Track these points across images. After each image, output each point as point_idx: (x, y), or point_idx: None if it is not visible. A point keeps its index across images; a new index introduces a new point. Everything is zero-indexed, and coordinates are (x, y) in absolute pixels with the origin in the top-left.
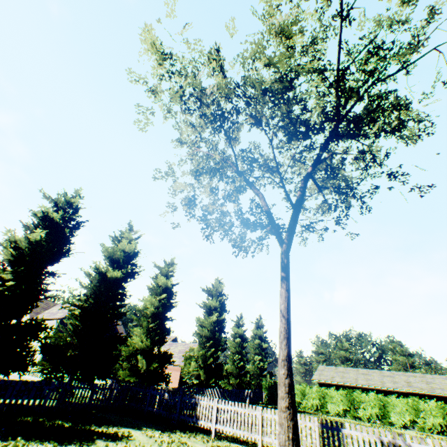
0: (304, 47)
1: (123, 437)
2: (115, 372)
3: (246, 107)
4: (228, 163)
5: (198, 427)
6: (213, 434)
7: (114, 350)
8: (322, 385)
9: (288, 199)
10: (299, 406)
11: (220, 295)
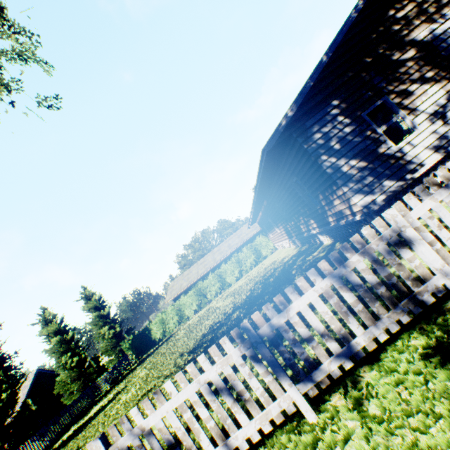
0: None
1: None
2: None
3: None
4: None
5: None
6: None
7: None
8: (177, 299)
9: None
10: (166, 334)
11: None
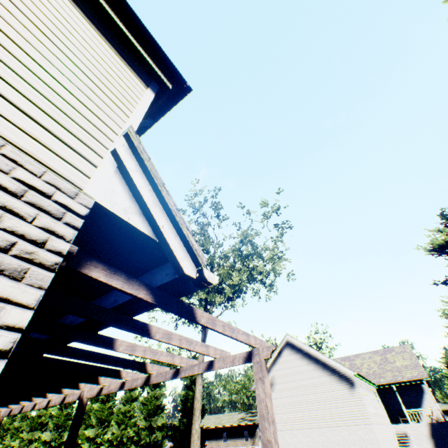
0: None
1: None
2: None
3: None
4: None
5: None
6: None
7: None
8: None
9: None
10: None
11: None
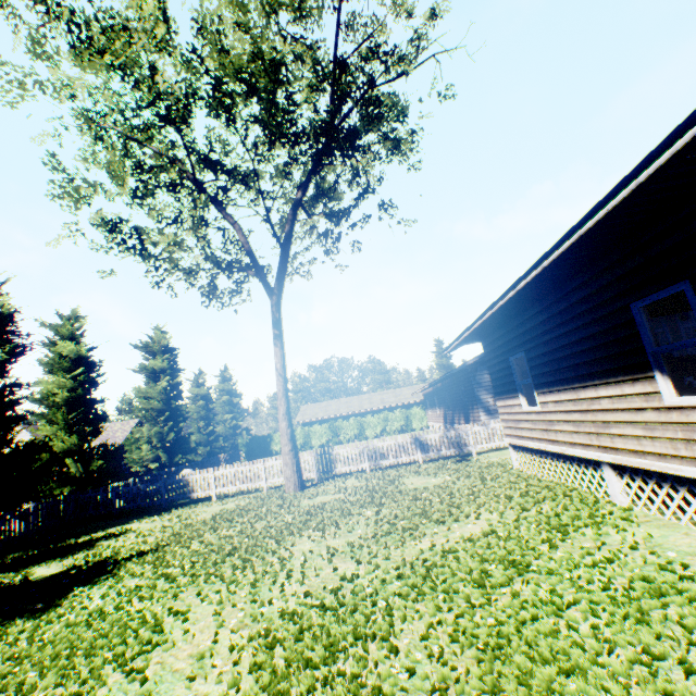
0: (293, 6)
1: (125, 531)
2: (52, 487)
3: (213, 95)
4: (178, 164)
5: (190, 501)
6: (215, 498)
7: (36, 464)
8: (306, 425)
9: (276, 238)
10: None
11: (167, 351)
